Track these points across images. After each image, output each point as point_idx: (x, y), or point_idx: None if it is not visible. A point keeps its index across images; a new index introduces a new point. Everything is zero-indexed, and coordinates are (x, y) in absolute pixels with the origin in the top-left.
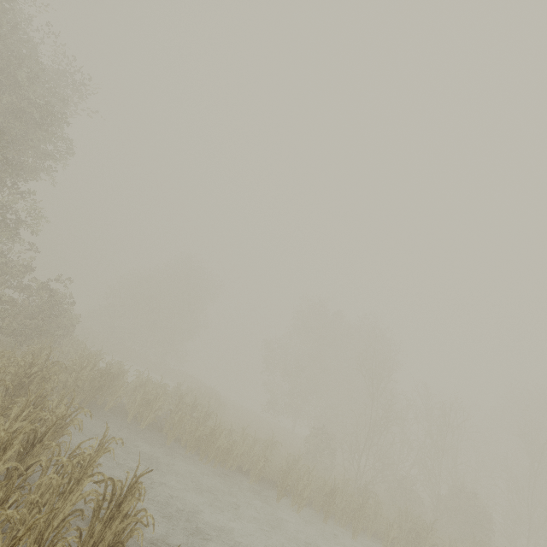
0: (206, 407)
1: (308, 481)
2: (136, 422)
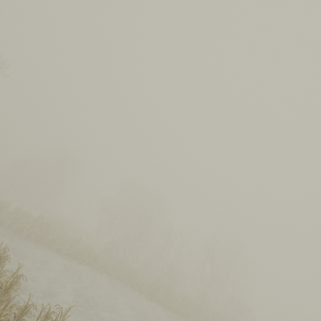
0: (55, 226)
1: (89, 255)
2: (9, 228)
